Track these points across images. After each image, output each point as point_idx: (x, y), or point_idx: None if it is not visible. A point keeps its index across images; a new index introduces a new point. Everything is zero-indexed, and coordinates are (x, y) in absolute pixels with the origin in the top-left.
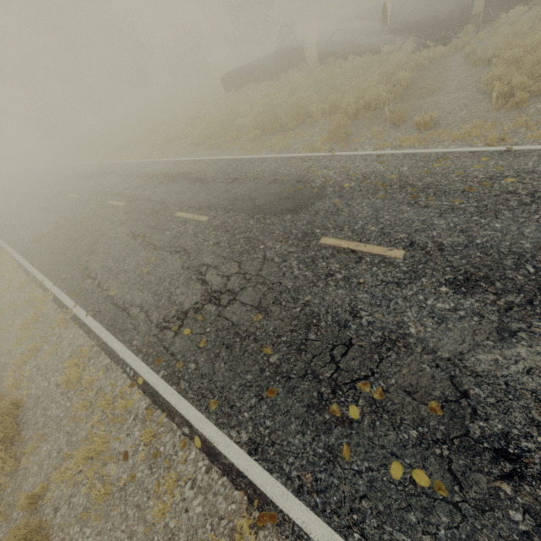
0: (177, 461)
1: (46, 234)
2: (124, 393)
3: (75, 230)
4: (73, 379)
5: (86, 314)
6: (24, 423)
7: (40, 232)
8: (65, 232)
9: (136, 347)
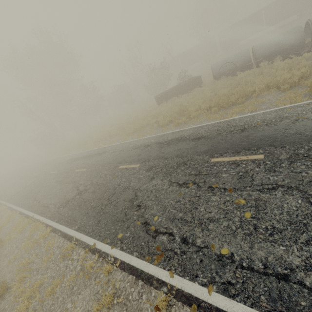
0: None
1: (72, 199)
2: None
3: (101, 191)
4: None
5: (207, 289)
6: None
7: (63, 198)
8: (91, 194)
9: None
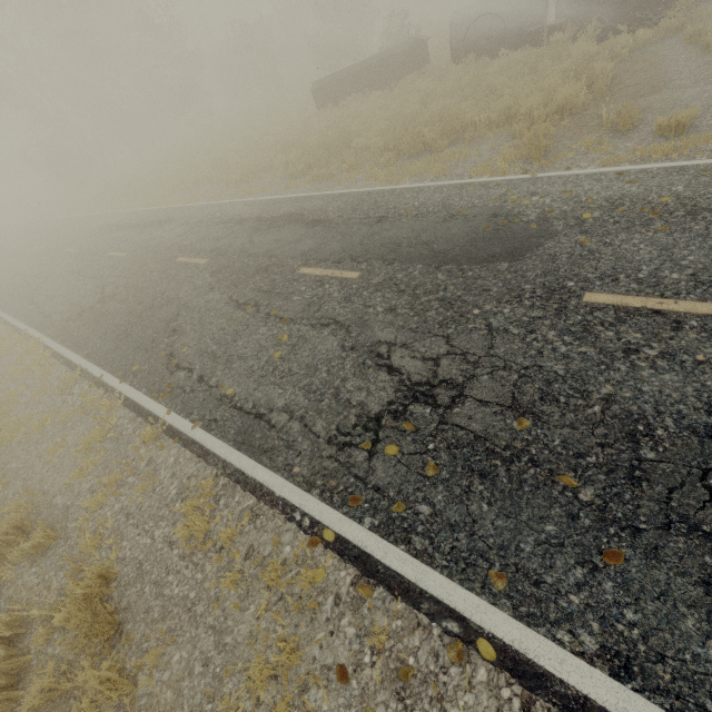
0: (453, 685)
1: (89, 308)
2: (301, 556)
3: (136, 300)
4: (198, 534)
5: (192, 424)
6: (125, 611)
7: (77, 305)
8: (120, 305)
9: (302, 478)
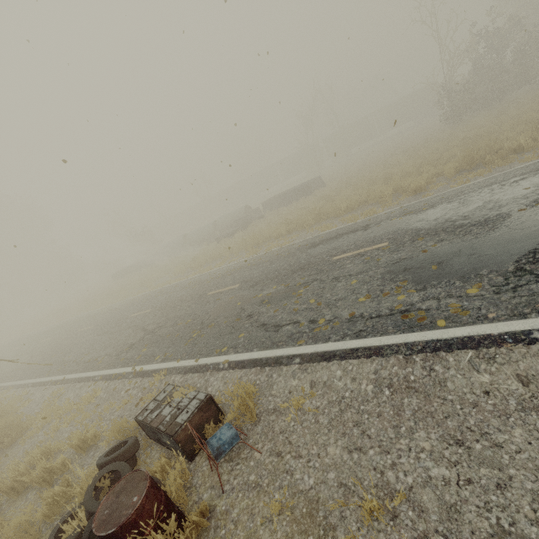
0: None
1: None
2: None
3: None
4: None
5: None
6: None
7: None
8: None
9: None
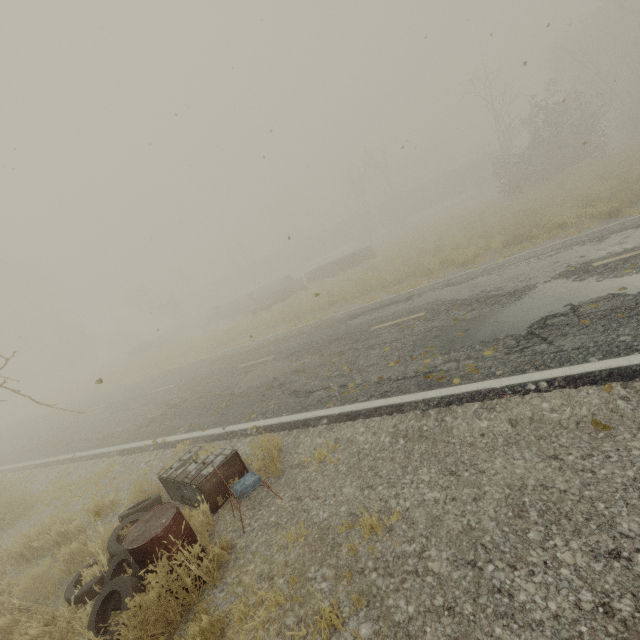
0: None
1: None
2: None
3: None
4: None
5: None
6: None
7: None
8: None
9: None
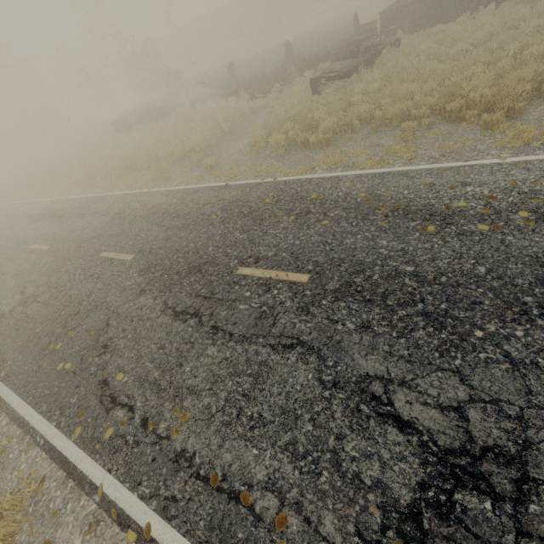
0: None
1: None
2: None
3: None
4: None
5: None
6: None
7: None
8: None
9: None
